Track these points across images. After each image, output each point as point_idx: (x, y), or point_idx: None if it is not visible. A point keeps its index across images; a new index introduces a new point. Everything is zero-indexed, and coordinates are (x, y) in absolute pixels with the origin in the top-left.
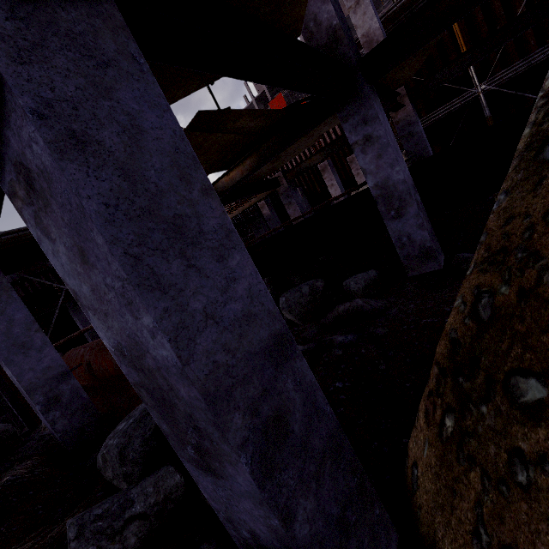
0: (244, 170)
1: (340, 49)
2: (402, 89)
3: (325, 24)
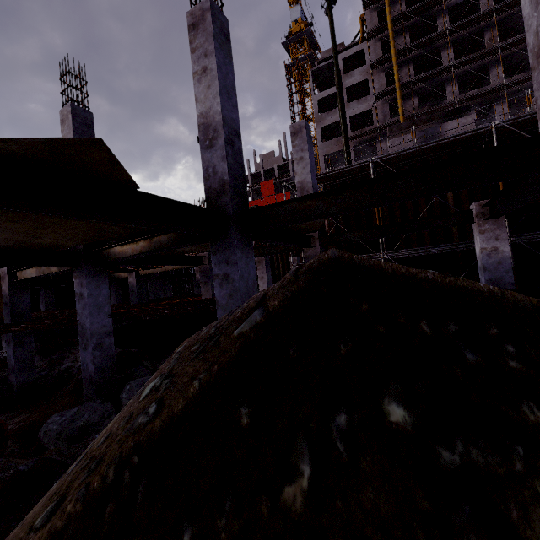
0: (135, 249)
1: (225, 198)
2: (316, 233)
3: (219, 175)
